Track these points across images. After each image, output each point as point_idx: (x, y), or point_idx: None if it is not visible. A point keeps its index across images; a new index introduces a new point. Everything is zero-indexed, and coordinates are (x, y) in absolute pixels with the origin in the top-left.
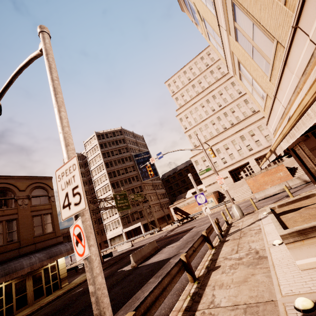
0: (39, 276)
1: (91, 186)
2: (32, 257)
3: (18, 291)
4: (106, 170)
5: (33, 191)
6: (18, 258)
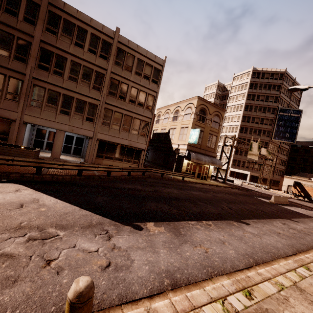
0: (201, 168)
1: None
2: (205, 157)
3: (193, 169)
4: (243, 112)
5: (214, 117)
6: (198, 153)
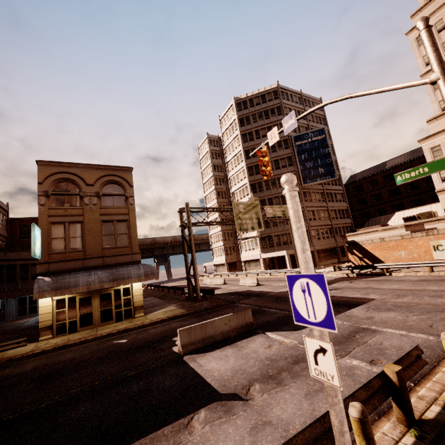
0: (108, 297)
1: (229, 186)
2: (92, 274)
3: (83, 307)
4: (245, 163)
5: (104, 187)
6: (82, 271)
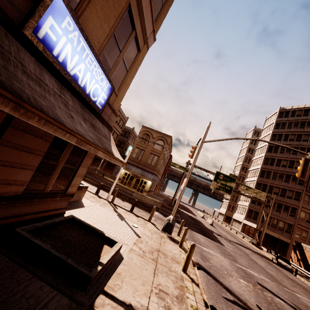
0: (139, 180)
1: None
2: (137, 169)
3: (130, 179)
4: (265, 154)
5: (158, 140)
6: (136, 167)
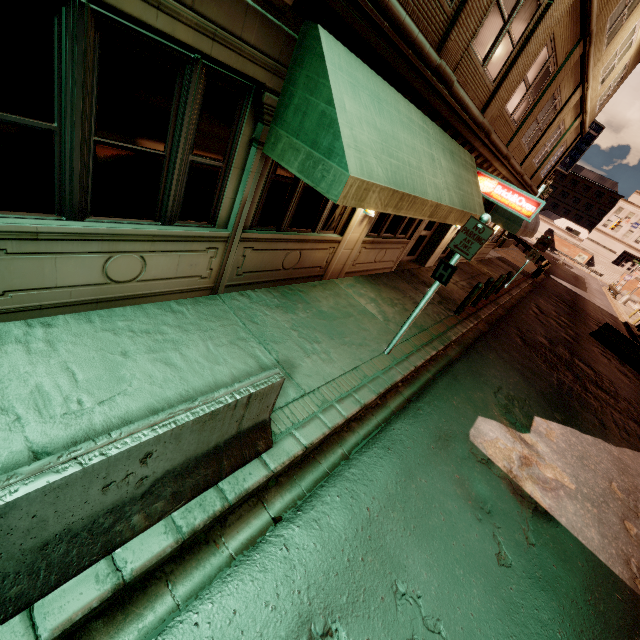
0: None
1: None
2: None
3: None
4: None
5: None
6: None
